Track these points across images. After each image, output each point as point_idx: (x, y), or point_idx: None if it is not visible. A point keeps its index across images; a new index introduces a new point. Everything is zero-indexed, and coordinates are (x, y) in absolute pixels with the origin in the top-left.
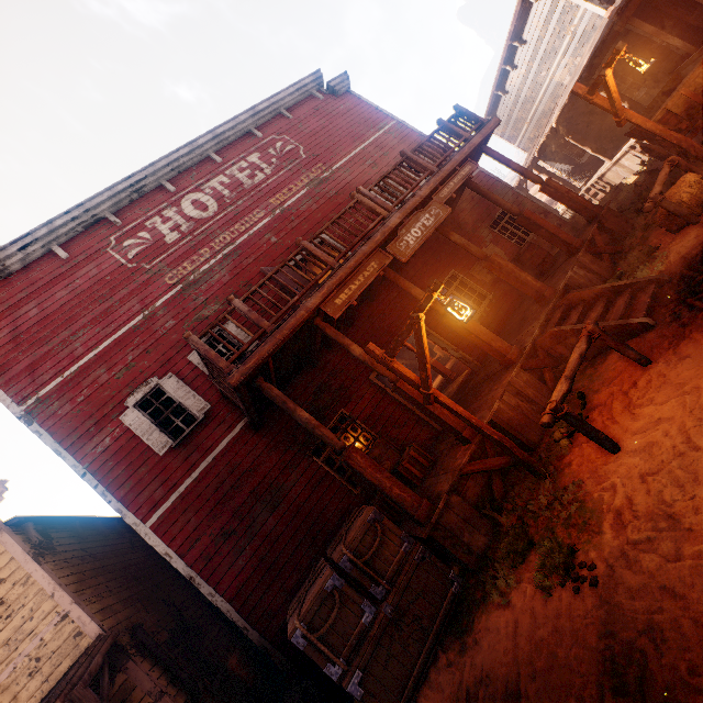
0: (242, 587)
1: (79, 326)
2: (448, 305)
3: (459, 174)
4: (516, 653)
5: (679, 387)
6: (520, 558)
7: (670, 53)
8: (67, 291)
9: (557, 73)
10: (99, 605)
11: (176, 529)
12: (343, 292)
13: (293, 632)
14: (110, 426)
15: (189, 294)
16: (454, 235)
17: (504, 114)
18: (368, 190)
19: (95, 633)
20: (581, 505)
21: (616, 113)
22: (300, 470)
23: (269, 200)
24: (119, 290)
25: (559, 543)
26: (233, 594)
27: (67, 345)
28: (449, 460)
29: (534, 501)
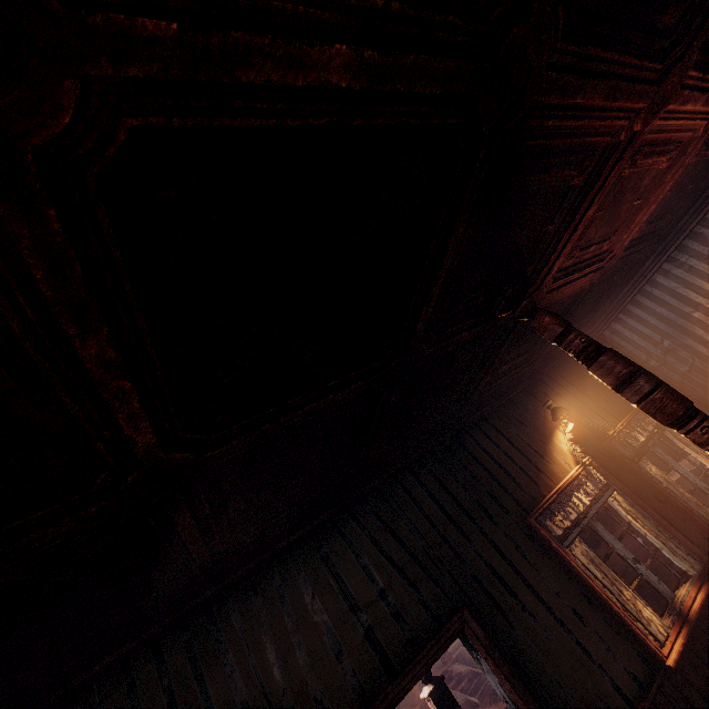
0: None
1: None
2: None
3: None
4: None
5: None
6: None
7: None
8: None
9: None
10: None
11: None
12: None
13: None
14: None
15: None
16: None
17: None
18: None
19: None
20: None
21: None
22: None
23: None
24: None
25: None
26: None
27: None
28: None
29: None
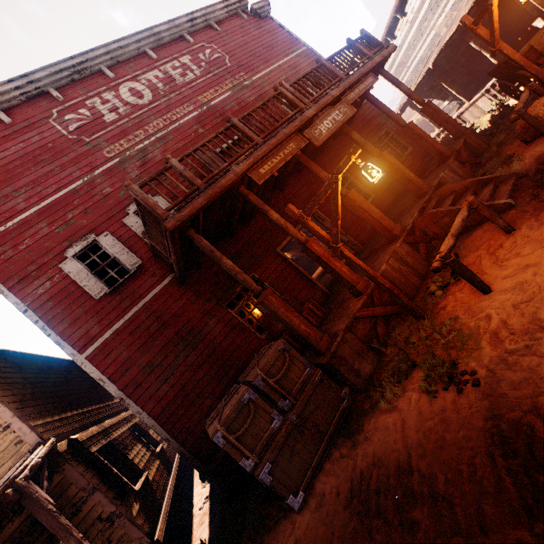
0: (165, 407)
1: (22, 184)
2: (363, 168)
3: (363, 83)
4: (406, 441)
5: (543, 241)
6: (403, 376)
7: (526, 14)
8: (10, 152)
9: (437, 24)
10: (38, 421)
11: (109, 360)
12: (266, 164)
13: (215, 433)
14: (50, 272)
15: (125, 168)
16: (355, 134)
17: (390, 58)
18: (289, 85)
19: (34, 441)
20: (459, 333)
21: (493, 43)
22: (217, 318)
23: (198, 97)
24: (60, 157)
25: (442, 359)
26: (158, 413)
27: (10, 199)
28: (343, 310)
29: (414, 336)
